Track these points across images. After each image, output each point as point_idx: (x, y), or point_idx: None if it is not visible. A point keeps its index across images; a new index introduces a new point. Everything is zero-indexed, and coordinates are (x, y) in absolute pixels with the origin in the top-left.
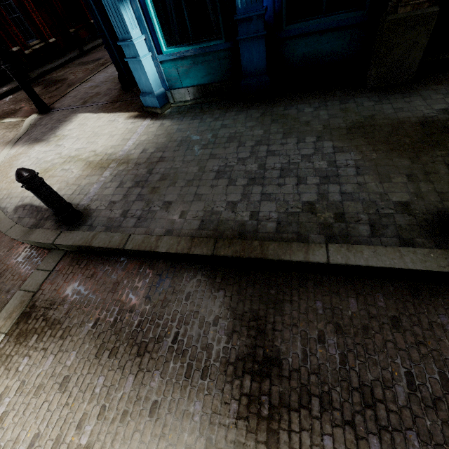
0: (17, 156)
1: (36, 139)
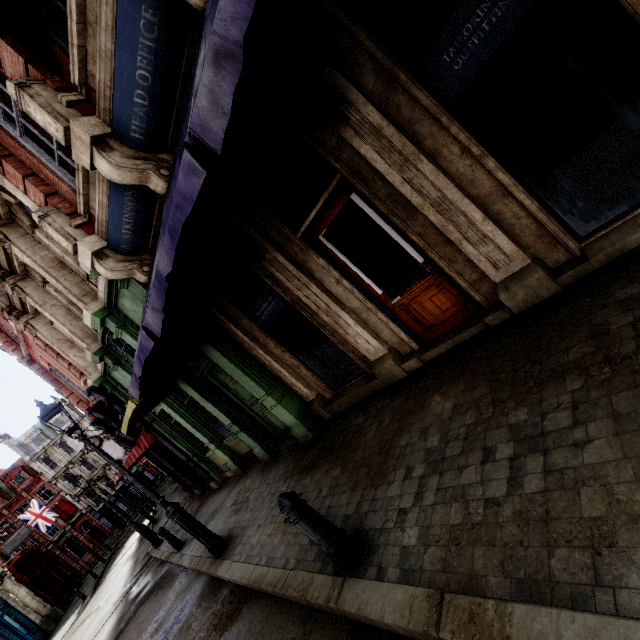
0: None
1: None
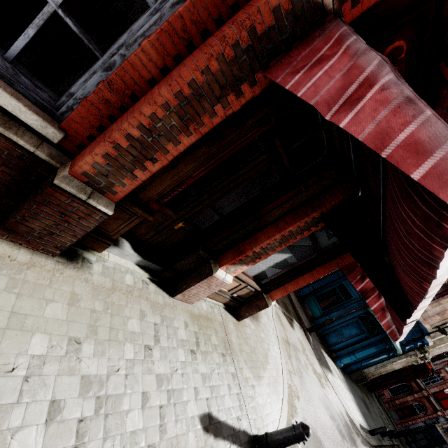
0: (335, 383)
1: (330, 369)
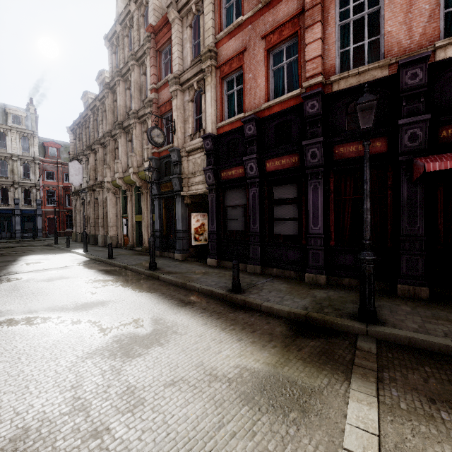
0: None
1: None
